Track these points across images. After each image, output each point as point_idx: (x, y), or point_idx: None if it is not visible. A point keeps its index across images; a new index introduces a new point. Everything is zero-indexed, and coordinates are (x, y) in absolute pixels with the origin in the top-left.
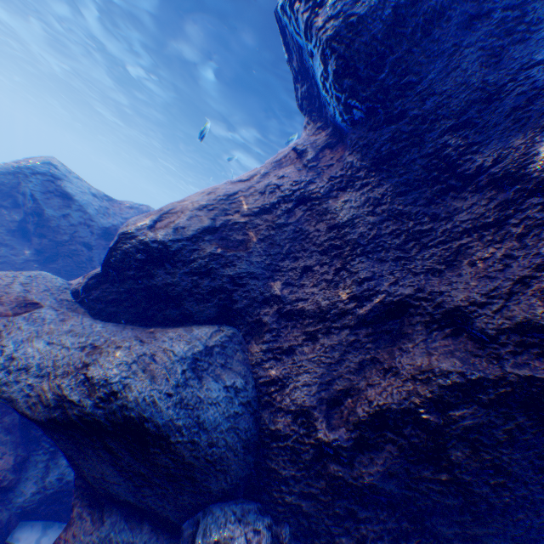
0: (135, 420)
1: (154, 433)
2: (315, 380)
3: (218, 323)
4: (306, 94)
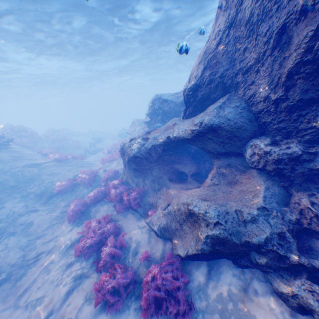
0: (209, 126)
1: (216, 127)
2: (265, 85)
3: (224, 95)
4: None
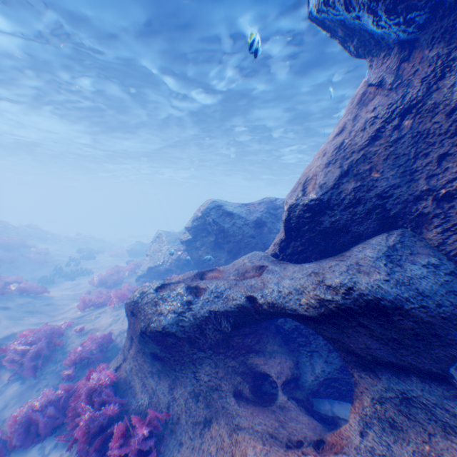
0: (371, 300)
1: (389, 306)
2: None
3: (383, 231)
4: (357, 44)
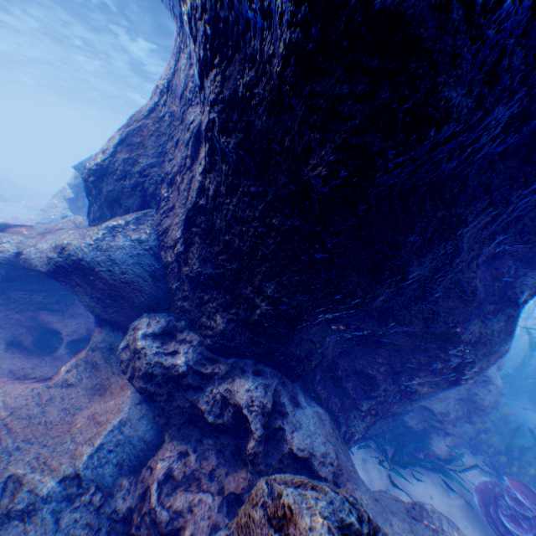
0: (78, 262)
1: (89, 269)
2: (181, 220)
3: (145, 209)
4: None
